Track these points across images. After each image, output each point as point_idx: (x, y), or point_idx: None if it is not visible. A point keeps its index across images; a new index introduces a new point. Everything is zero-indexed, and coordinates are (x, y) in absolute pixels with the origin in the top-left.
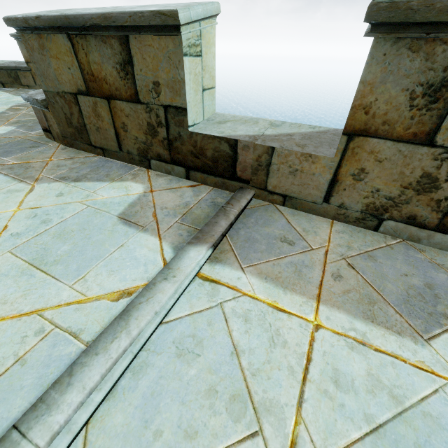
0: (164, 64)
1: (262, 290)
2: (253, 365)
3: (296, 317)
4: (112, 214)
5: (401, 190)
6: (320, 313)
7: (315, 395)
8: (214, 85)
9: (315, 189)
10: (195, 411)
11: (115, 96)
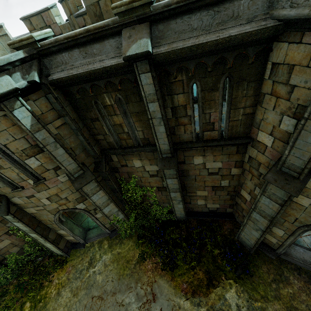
0: None
1: None
2: None
3: None
4: None
5: None
6: None
7: None
8: None
9: None
10: None
11: None
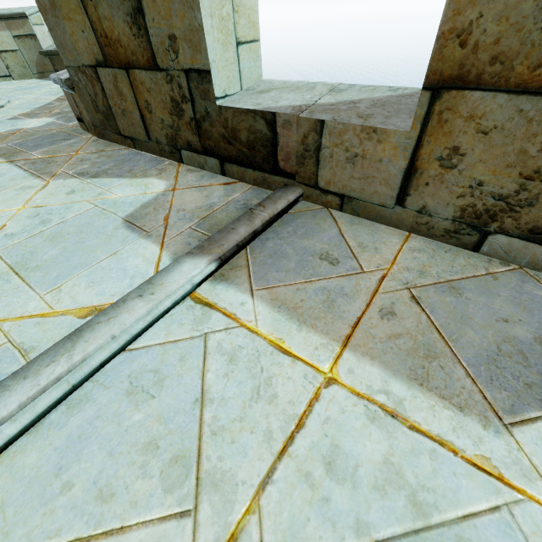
0: (177, 6)
1: (268, 322)
2: (218, 421)
3: (303, 364)
4: (118, 216)
5: (520, 183)
6: (341, 362)
7: (290, 478)
8: (257, 36)
9: (383, 184)
10: (122, 467)
11: (133, 64)
